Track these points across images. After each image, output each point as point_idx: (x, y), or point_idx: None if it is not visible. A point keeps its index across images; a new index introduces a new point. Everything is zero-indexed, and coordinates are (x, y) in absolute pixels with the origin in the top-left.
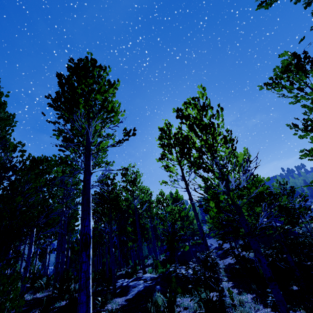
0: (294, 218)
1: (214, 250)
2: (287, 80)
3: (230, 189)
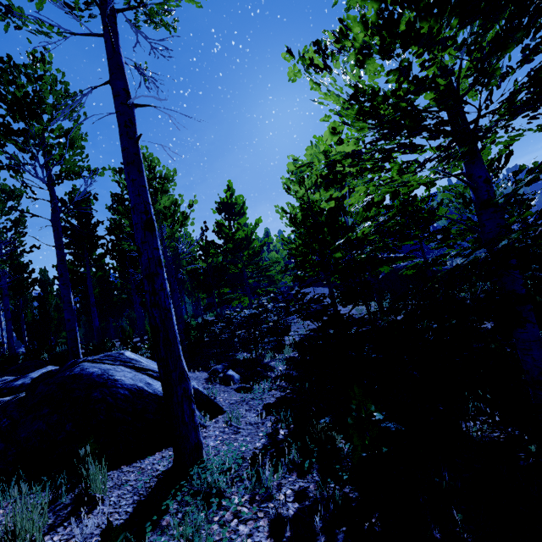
0: None
1: None
2: None
3: None
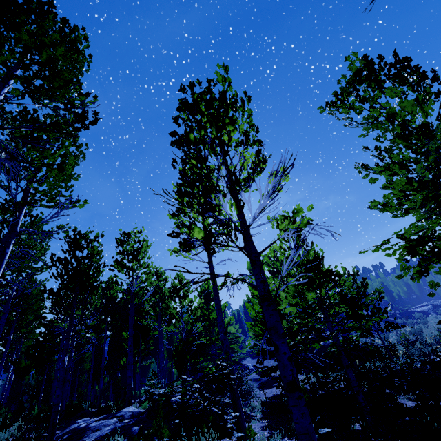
0: (360, 310)
1: (258, 375)
2: (356, 96)
3: (245, 222)
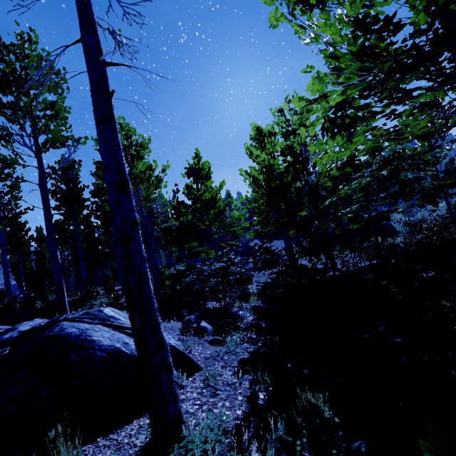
0: None
1: (264, 255)
2: None
3: None
